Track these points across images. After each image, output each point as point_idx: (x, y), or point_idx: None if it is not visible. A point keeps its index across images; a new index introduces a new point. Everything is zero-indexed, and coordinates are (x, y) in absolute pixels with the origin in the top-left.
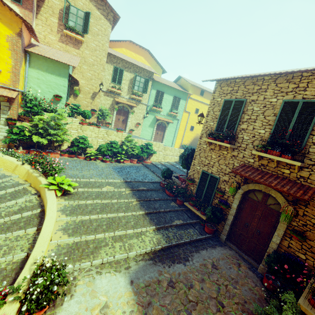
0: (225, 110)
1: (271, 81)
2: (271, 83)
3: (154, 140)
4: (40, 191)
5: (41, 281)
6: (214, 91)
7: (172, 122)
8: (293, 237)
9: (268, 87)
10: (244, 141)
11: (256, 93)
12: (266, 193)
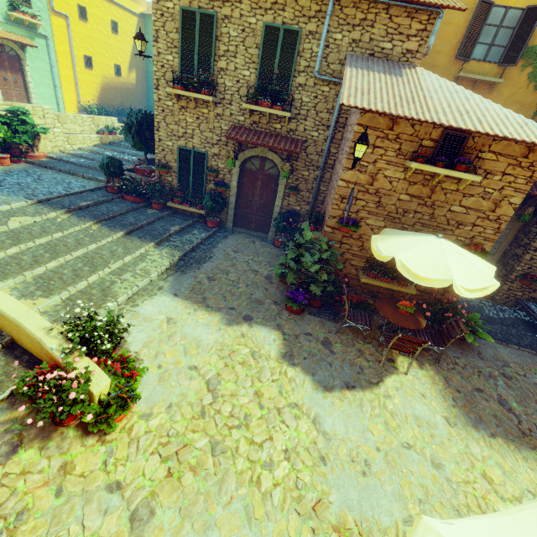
0: (187, 31)
1: None
2: None
3: (6, 98)
4: None
5: (104, 320)
6: None
7: (33, 44)
8: (290, 195)
9: None
10: (228, 89)
11: (228, 3)
12: (262, 157)
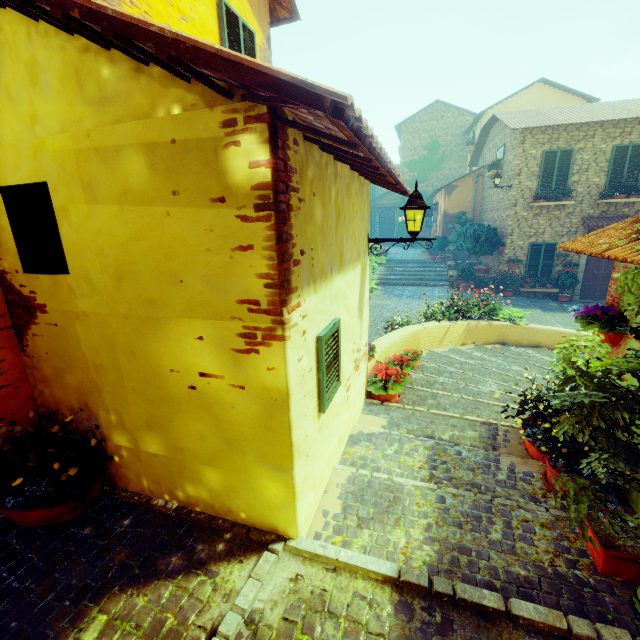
0: (548, 164)
1: (598, 127)
2: (598, 129)
3: None
4: (504, 338)
5: None
6: (522, 141)
7: None
8: None
9: (596, 133)
10: (579, 194)
11: (582, 141)
12: None
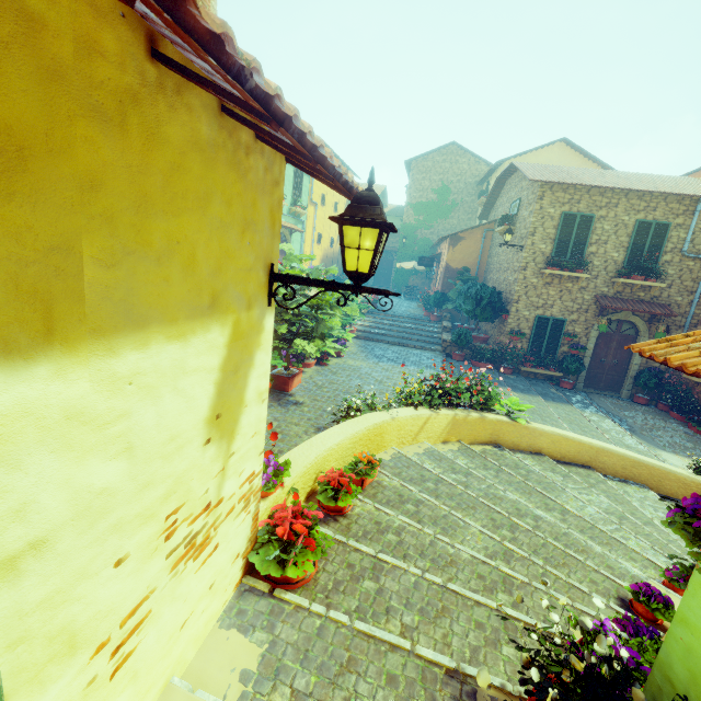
0: (566, 228)
1: (622, 195)
2: (623, 198)
3: None
4: (498, 438)
5: None
6: (541, 196)
7: (302, 230)
8: None
9: (619, 202)
10: (595, 267)
11: (605, 208)
12: (620, 321)
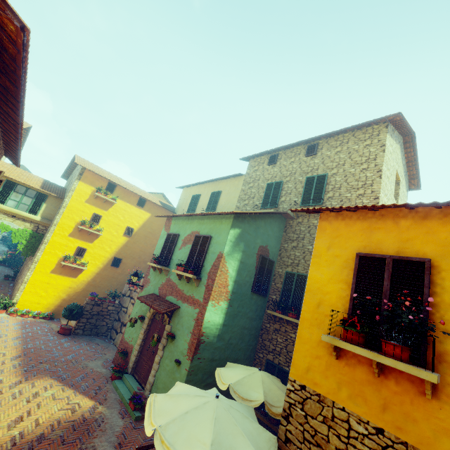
0: None
1: None
2: None
3: None
4: None
5: None
6: None
7: None
8: None
9: None
10: None
11: None
12: None
